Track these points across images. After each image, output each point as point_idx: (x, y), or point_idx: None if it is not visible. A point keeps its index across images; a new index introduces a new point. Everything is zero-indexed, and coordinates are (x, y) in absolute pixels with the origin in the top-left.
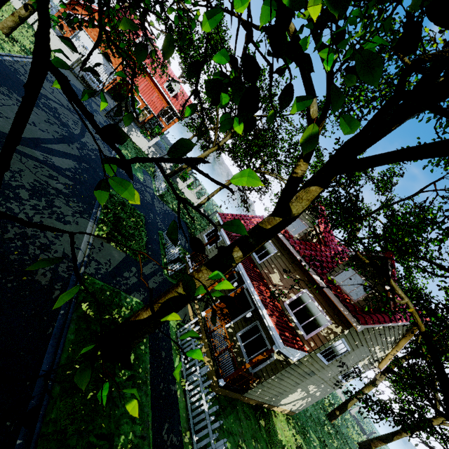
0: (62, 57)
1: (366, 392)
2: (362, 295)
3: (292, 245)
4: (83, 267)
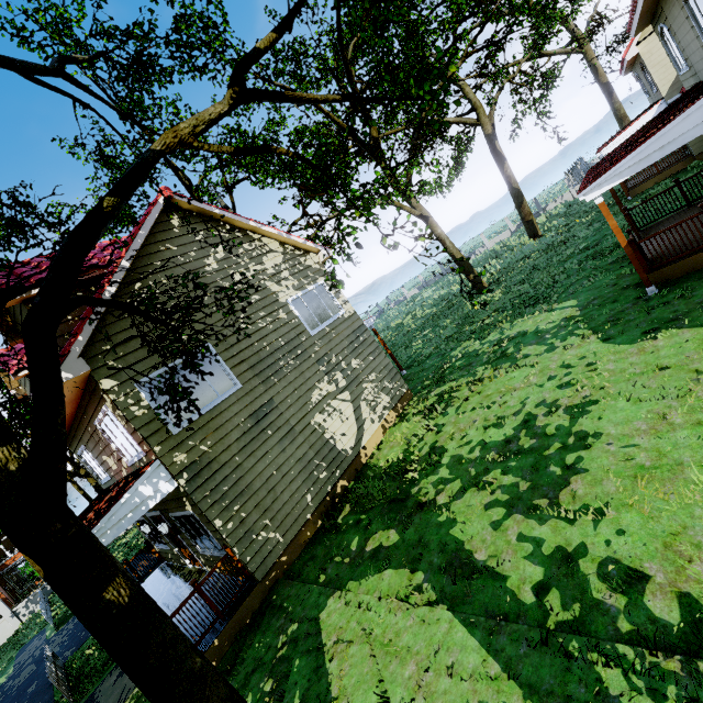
0: None
1: (440, 231)
2: None
3: None
4: None
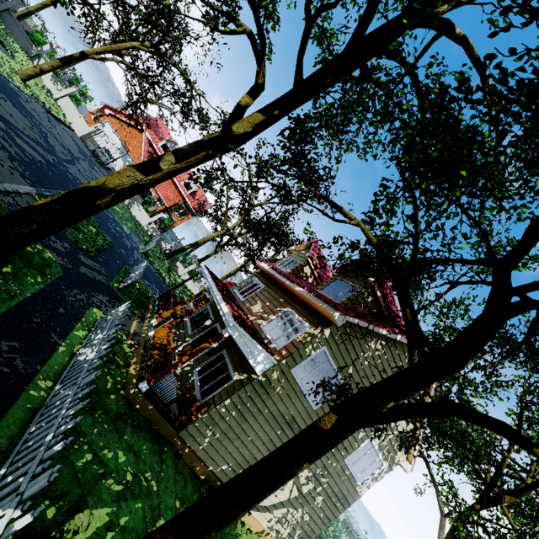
0: (78, 128)
1: None
2: (347, 296)
3: (279, 273)
4: None
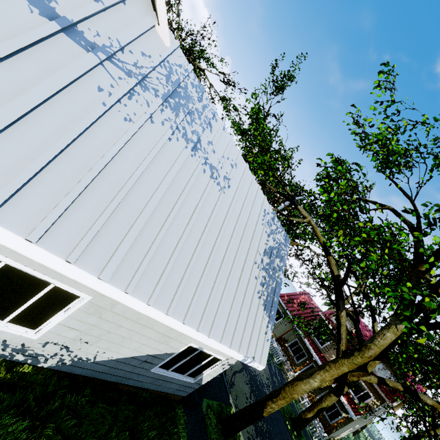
0: None
1: None
2: None
3: None
4: (270, 387)
